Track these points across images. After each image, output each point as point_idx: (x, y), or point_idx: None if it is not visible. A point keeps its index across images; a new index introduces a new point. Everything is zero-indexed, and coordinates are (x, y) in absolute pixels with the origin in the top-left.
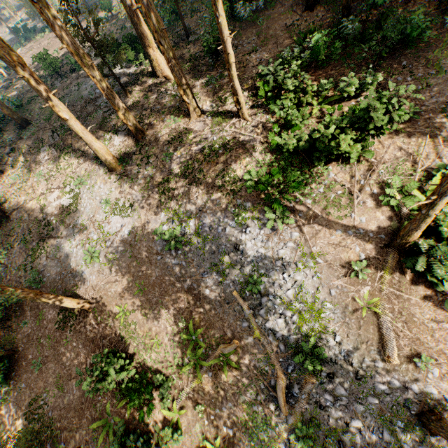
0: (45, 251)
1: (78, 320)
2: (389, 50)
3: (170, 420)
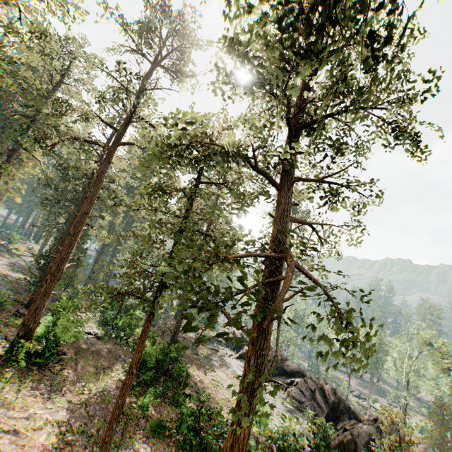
0: (2, 274)
1: None
2: None
3: None
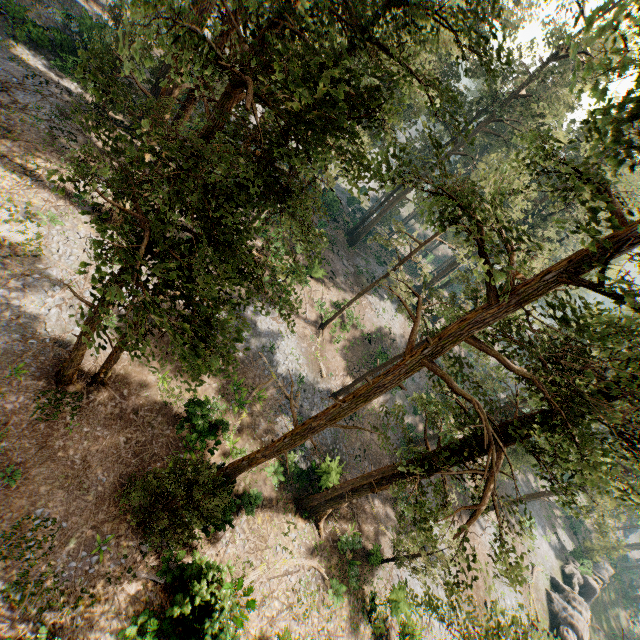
0: None
1: (85, 401)
2: None
3: (228, 451)
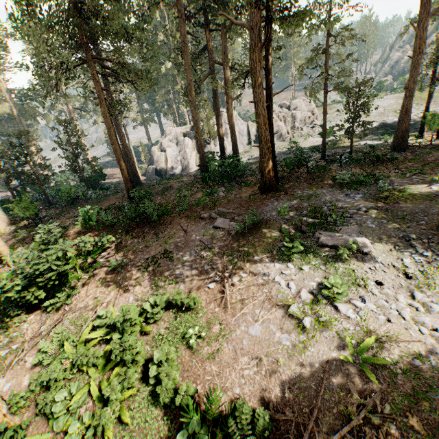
0: None
1: None
2: (140, 222)
3: None
